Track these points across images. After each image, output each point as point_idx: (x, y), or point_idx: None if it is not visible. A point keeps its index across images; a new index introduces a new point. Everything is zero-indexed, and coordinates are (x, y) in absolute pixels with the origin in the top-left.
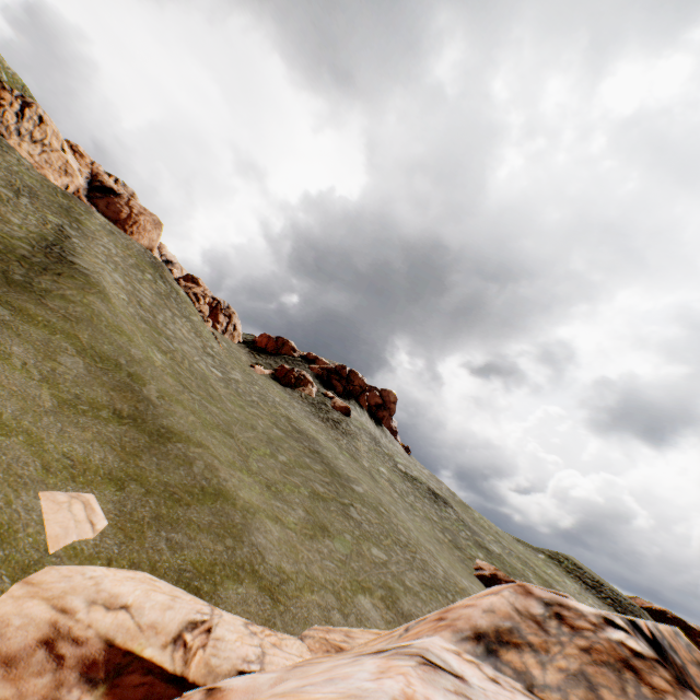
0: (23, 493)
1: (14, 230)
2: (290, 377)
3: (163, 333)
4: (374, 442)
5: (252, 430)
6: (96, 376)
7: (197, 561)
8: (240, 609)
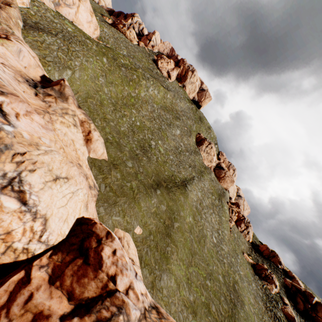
0: (135, 220)
1: (180, 175)
2: (261, 271)
3: (201, 214)
4: None
5: (205, 264)
6: (166, 212)
7: (146, 260)
8: (143, 276)
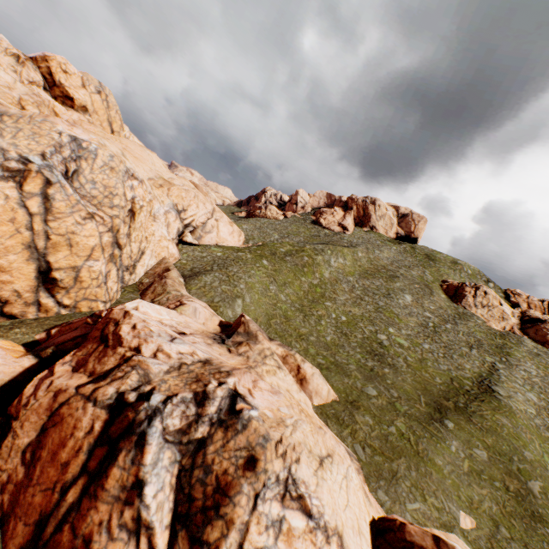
0: (447, 501)
1: (465, 373)
2: None
3: None
4: None
5: None
6: (493, 463)
7: None
8: None
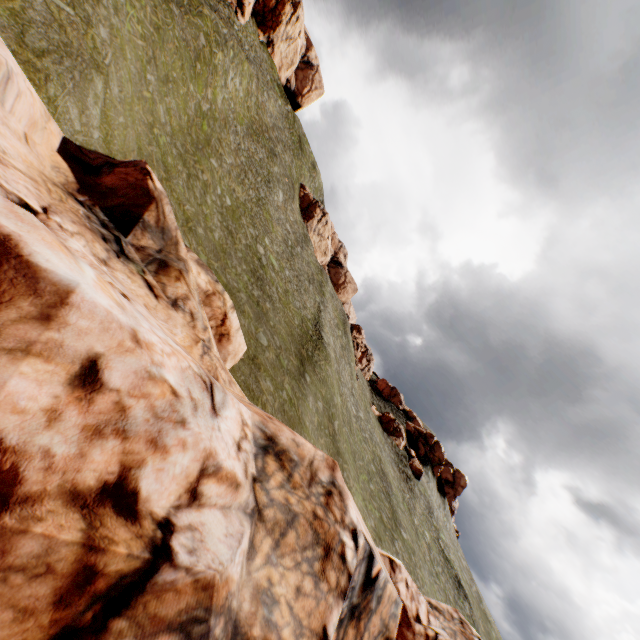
0: None
1: (308, 313)
2: (390, 425)
3: (340, 379)
4: (429, 509)
5: (362, 460)
6: (324, 412)
7: None
8: None
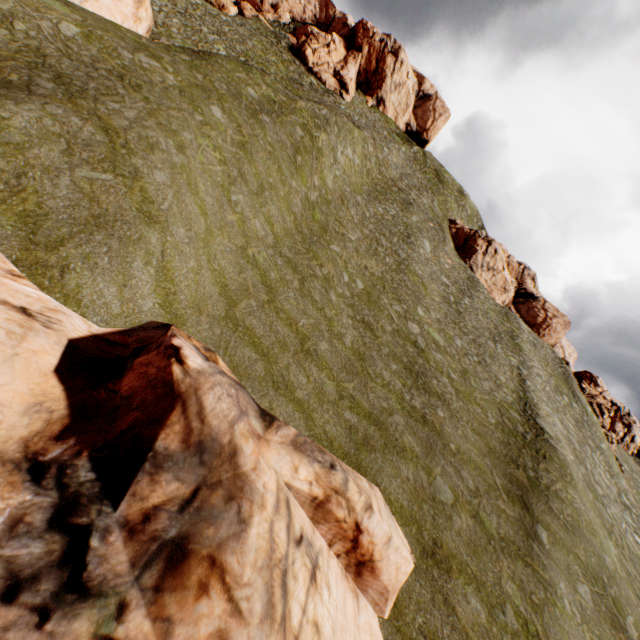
0: None
1: (505, 393)
2: None
3: (596, 493)
4: None
5: None
6: (597, 607)
7: None
8: None
